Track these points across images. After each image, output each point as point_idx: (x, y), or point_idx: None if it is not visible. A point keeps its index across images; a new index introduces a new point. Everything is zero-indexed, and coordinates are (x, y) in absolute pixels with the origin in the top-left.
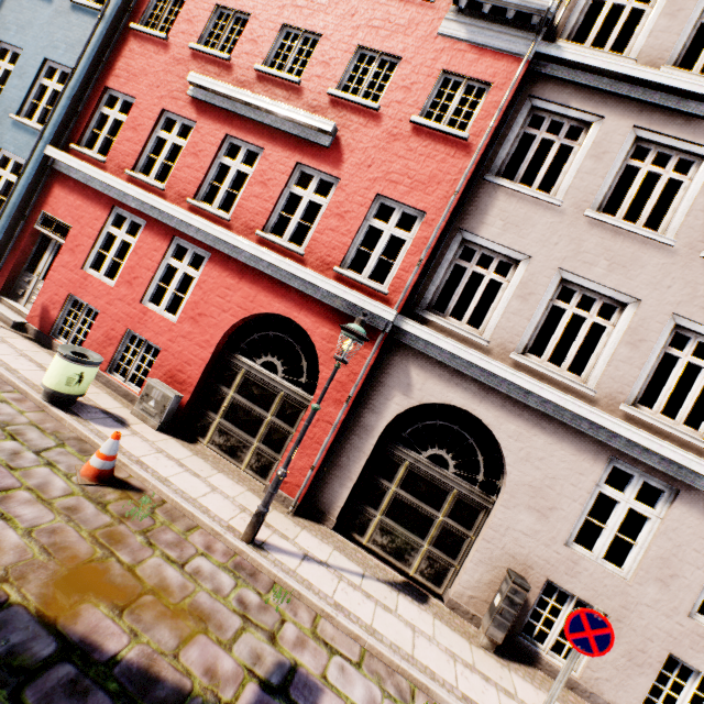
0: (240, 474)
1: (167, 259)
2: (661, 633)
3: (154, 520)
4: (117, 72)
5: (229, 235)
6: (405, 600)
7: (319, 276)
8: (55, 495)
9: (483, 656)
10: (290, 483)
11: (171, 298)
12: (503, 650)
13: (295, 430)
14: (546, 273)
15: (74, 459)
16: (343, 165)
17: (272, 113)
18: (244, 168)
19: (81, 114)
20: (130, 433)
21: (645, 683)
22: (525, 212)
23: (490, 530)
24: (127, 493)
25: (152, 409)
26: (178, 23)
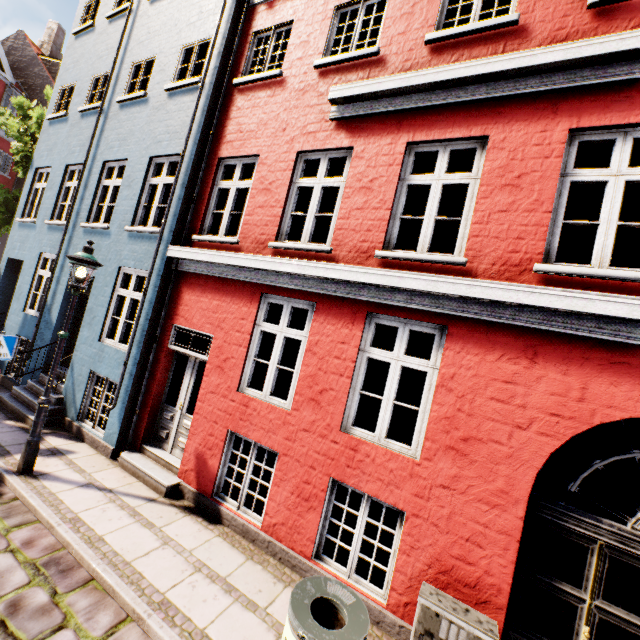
0: None
1: (364, 350)
2: None
3: None
4: (228, 137)
5: (489, 287)
6: None
7: None
8: None
9: None
10: None
11: (389, 414)
12: None
13: None
14: None
15: None
16: None
17: (488, 79)
18: (455, 178)
19: (197, 199)
20: None
21: None
22: None
23: None
24: None
25: None
26: (290, 52)
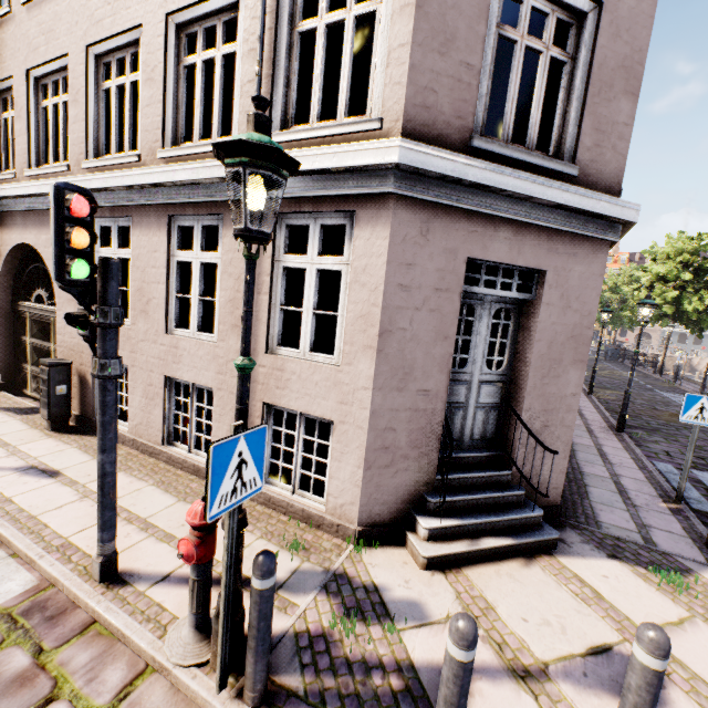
0: None
1: None
2: (156, 360)
3: None
4: None
5: None
6: (0, 414)
7: None
8: None
9: (32, 432)
10: None
11: None
12: (78, 431)
13: None
14: (22, 82)
15: None
16: None
17: None
18: None
19: None
20: None
21: (160, 413)
22: (0, 38)
23: (59, 336)
24: None
25: None
26: None
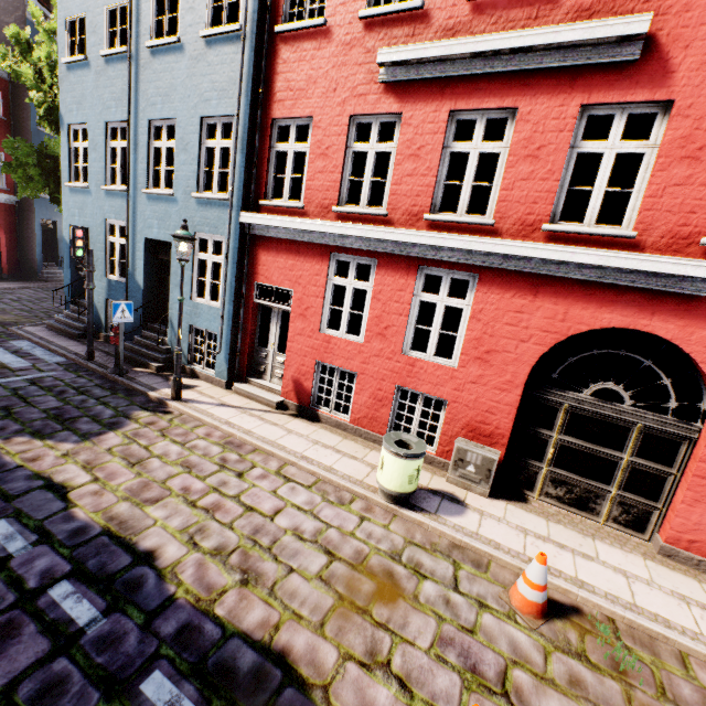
0: (607, 532)
1: (417, 295)
2: None
3: (644, 664)
4: (278, 95)
5: (508, 245)
6: None
7: (688, 262)
8: (539, 662)
9: None
10: (701, 542)
11: (436, 340)
12: None
13: (675, 471)
14: None
15: (485, 583)
16: (674, 77)
17: (520, 51)
18: (490, 147)
19: (257, 163)
20: (478, 516)
21: None
22: None
23: None
24: (573, 621)
25: (472, 475)
26: None
